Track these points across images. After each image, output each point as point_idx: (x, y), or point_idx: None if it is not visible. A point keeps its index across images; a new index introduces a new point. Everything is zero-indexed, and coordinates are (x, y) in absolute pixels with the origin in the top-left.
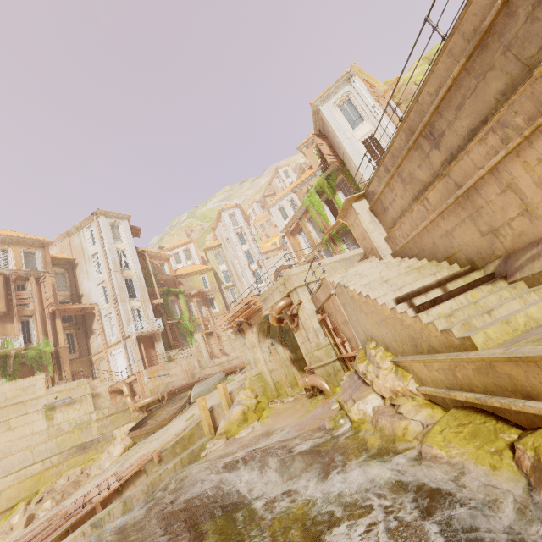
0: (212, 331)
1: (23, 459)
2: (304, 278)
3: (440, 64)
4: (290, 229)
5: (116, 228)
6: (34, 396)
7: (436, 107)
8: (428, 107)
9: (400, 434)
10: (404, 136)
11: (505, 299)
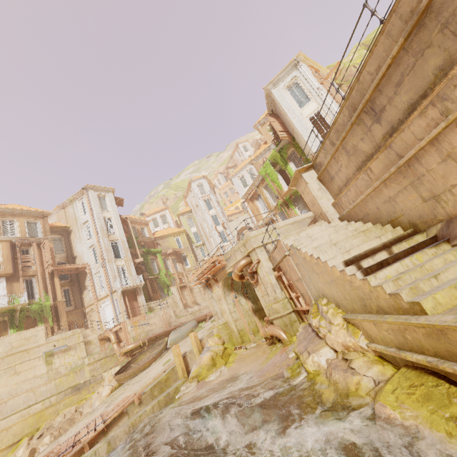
0: (185, 284)
1: (27, 399)
2: (261, 239)
3: (379, 45)
4: (249, 196)
5: (103, 199)
6: (36, 345)
7: (376, 84)
8: (368, 86)
9: (353, 389)
10: (347, 113)
11: (449, 262)
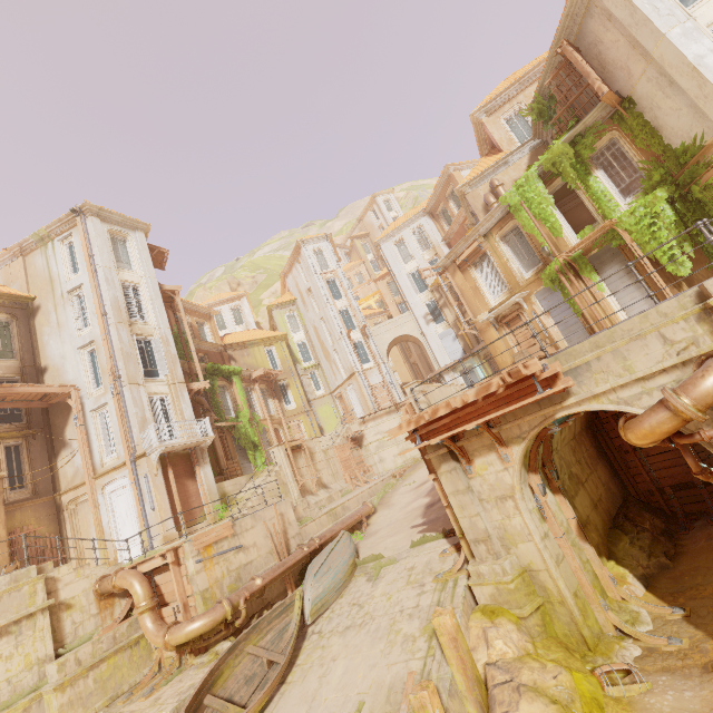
0: (300, 443)
1: None
2: None
3: None
4: (458, 258)
5: (121, 244)
6: None
7: None
8: None
9: None
10: None
11: None
